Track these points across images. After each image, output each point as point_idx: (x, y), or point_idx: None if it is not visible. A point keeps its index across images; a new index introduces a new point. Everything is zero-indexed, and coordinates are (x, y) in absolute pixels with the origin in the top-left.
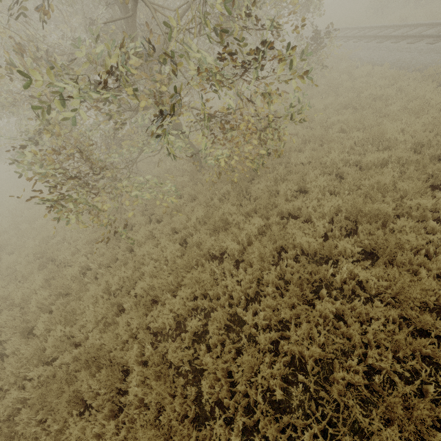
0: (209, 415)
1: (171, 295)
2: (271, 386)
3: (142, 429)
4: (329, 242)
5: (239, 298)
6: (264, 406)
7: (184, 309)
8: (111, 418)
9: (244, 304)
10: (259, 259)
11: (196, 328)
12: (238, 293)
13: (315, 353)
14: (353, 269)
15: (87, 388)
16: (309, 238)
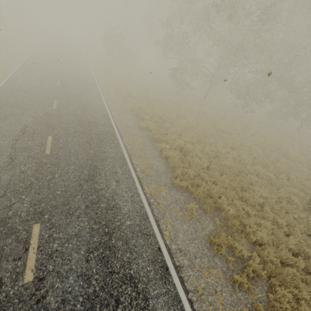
0: None
1: None
2: None
3: None
4: None
5: None
6: None
7: None
8: None
9: None
10: None
11: None
12: None
13: None
14: None
15: None
16: None
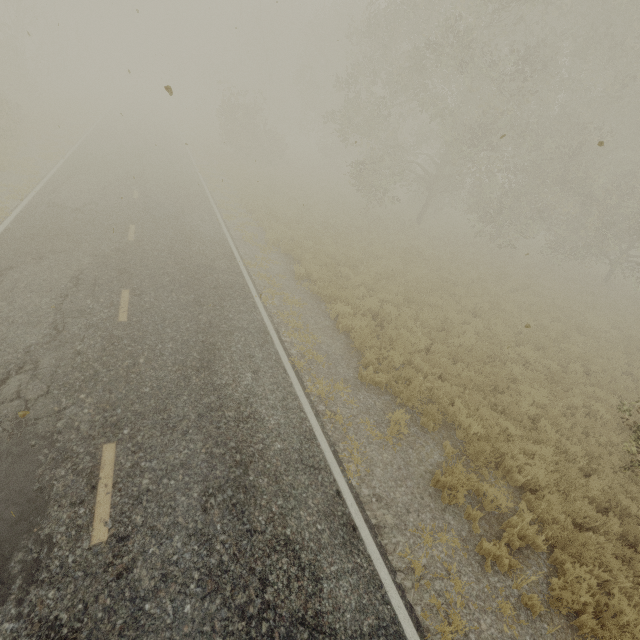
0: None
1: None
2: None
3: None
4: None
5: None
6: None
7: None
8: None
9: None
10: None
11: None
12: None
13: None
14: None
15: None
16: None
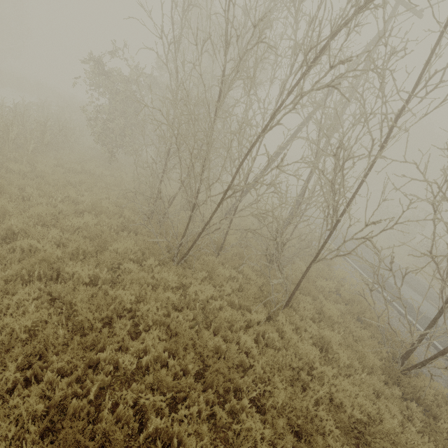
0: None
1: None
2: None
3: None
4: None
5: None
6: None
7: None
8: None
9: None
10: None
11: None
12: None
13: None
14: None
15: None
16: None
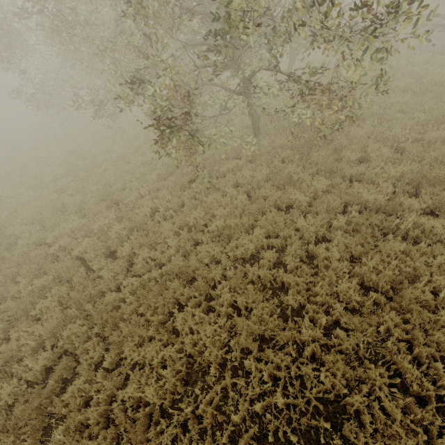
0: (290, 317)
1: (241, 236)
2: (345, 299)
3: (242, 317)
4: (395, 200)
5: (308, 240)
6: (341, 311)
7: (258, 244)
8: (210, 311)
9: (314, 244)
10: (325, 211)
11: (270, 259)
12: (308, 235)
13: (386, 277)
14: (417, 221)
15: (179, 294)
16: (377, 195)
